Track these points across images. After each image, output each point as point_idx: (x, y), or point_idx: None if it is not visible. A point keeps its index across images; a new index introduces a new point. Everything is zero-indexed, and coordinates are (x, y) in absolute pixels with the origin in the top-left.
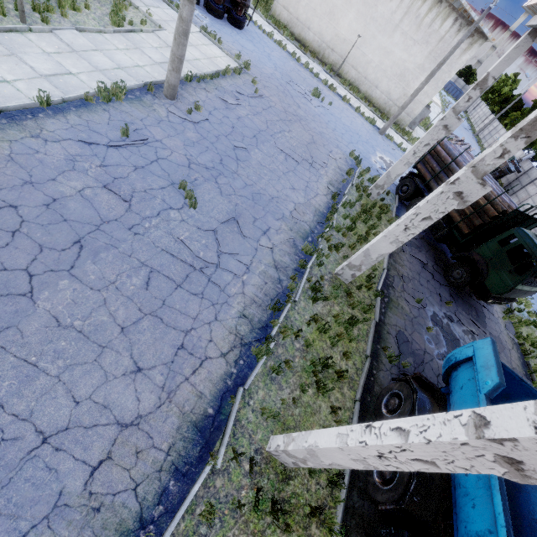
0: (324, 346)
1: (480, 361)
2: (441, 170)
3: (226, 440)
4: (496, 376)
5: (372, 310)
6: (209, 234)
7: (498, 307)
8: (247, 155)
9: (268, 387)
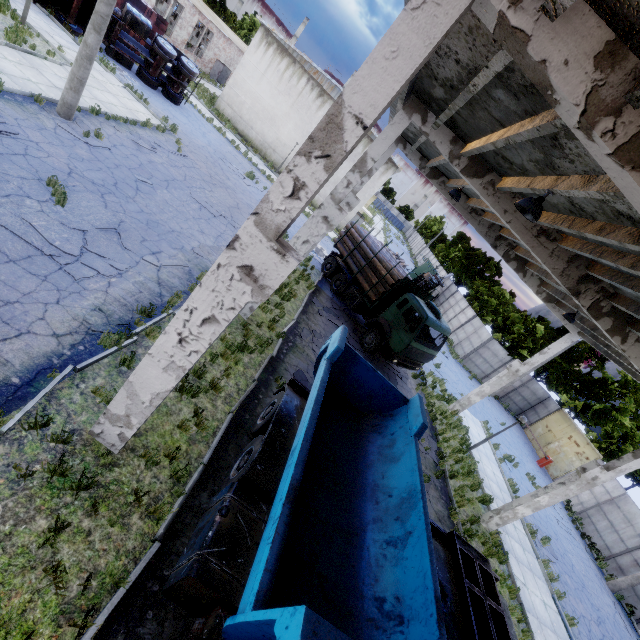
0: (202, 361)
1: (332, 341)
2: (355, 248)
3: (27, 407)
4: (337, 343)
5: (272, 348)
6: (76, 233)
7: (413, 381)
8: (151, 190)
9: (113, 378)
